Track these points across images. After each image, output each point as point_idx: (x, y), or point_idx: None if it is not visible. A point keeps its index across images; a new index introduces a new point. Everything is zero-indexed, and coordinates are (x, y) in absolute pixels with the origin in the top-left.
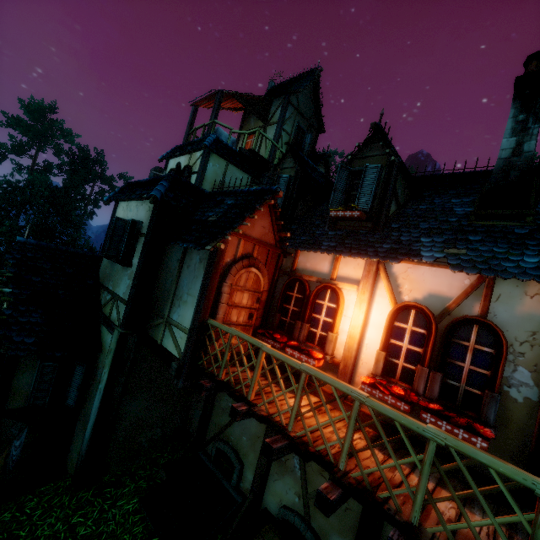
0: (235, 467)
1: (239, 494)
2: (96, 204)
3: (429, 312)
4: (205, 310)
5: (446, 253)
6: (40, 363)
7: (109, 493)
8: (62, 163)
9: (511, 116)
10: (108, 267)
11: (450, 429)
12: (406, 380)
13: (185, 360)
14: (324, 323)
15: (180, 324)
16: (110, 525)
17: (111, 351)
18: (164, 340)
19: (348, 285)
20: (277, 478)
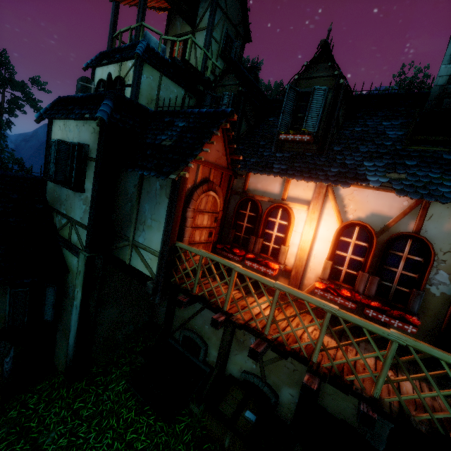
0: (201, 347)
1: (206, 366)
2: (11, 113)
3: (371, 229)
4: (173, 235)
5: (390, 178)
6: (9, 290)
7: (99, 380)
8: None
9: None
10: (55, 190)
11: (388, 320)
12: (348, 282)
13: (159, 280)
14: (276, 238)
15: (148, 247)
16: (107, 404)
17: (80, 273)
18: (132, 261)
19: (298, 205)
20: (237, 353)
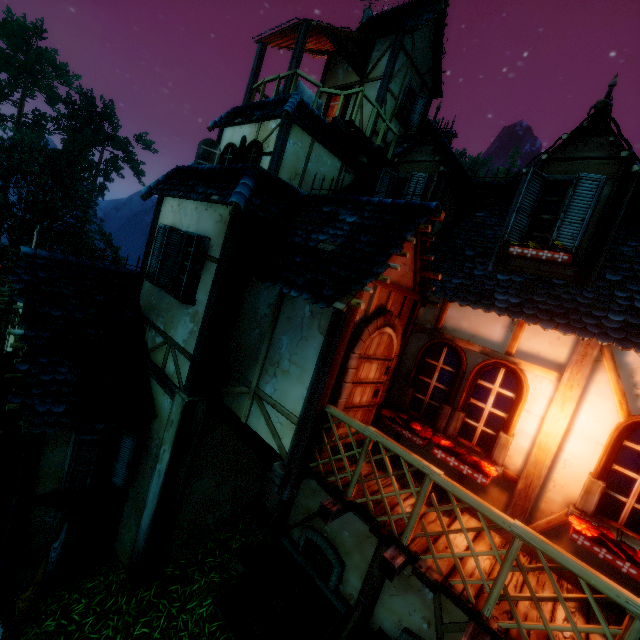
0: (335, 567)
1: (340, 601)
2: (107, 176)
3: None
4: (324, 395)
5: None
6: (75, 436)
7: (175, 591)
8: (58, 115)
9: None
10: (154, 293)
11: None
12: (637, 528)
13: (293, 463)
14: (491, 416)
15: (279, 403)
16: (182, 637)
17: (173, 424)
18: (250, 418)
19: (539, 369)
20: (395, 593)
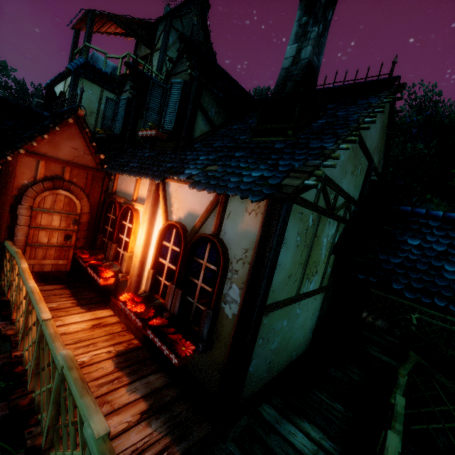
0: None
1: None
2: None
3: (181, 231)
4: None
5: (202, 170)
6: None
7: None
8: None
9: (297, 19)
10: None
11: (161, 346)
12: (164, 296)
13: None
14: (125, 243)
15: None
16: None
17: None
18: None
19: (140, 206)
20: None
